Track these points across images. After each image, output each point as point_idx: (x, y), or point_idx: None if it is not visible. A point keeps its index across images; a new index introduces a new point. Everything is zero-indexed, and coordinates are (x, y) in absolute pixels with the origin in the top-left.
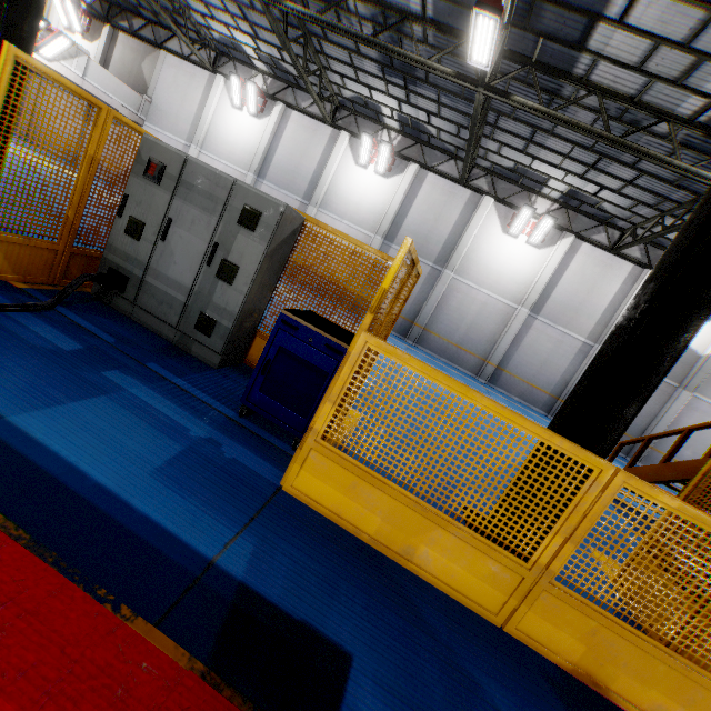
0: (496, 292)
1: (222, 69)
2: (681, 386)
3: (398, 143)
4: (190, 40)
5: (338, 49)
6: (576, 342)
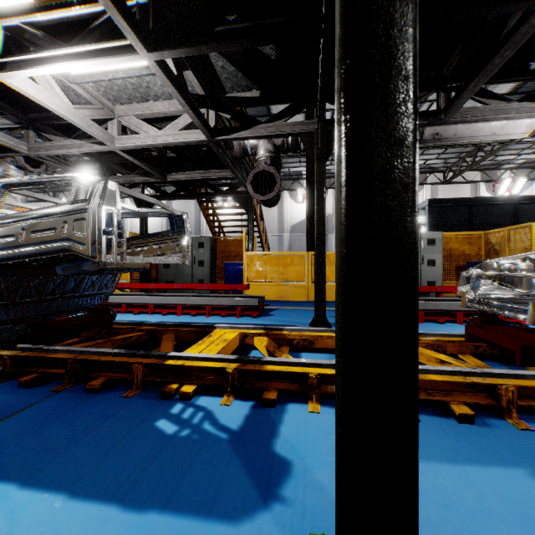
0: (228, 234)
1: (59, 198)
2: (327, 232)
3: (153, 191)
4: (38, 192)
5: (96, 171)
6: (275, 237)
